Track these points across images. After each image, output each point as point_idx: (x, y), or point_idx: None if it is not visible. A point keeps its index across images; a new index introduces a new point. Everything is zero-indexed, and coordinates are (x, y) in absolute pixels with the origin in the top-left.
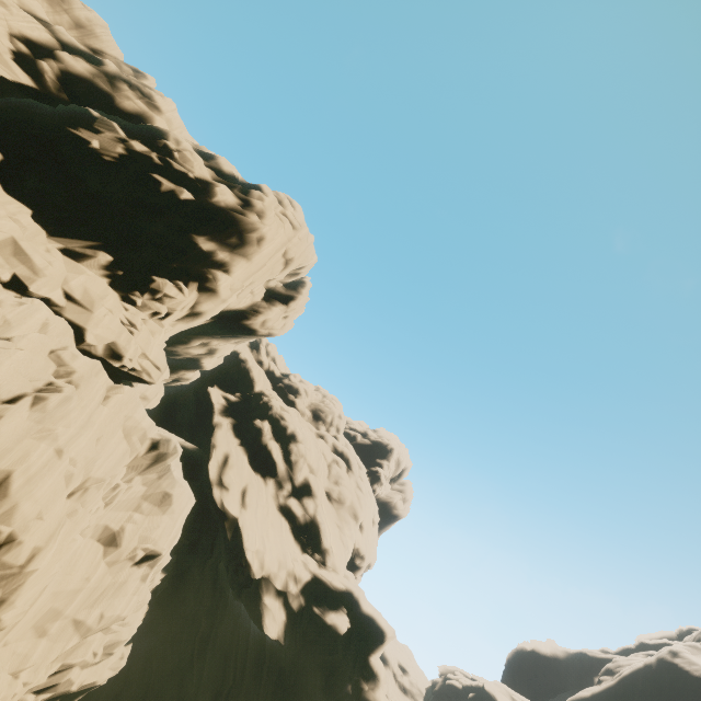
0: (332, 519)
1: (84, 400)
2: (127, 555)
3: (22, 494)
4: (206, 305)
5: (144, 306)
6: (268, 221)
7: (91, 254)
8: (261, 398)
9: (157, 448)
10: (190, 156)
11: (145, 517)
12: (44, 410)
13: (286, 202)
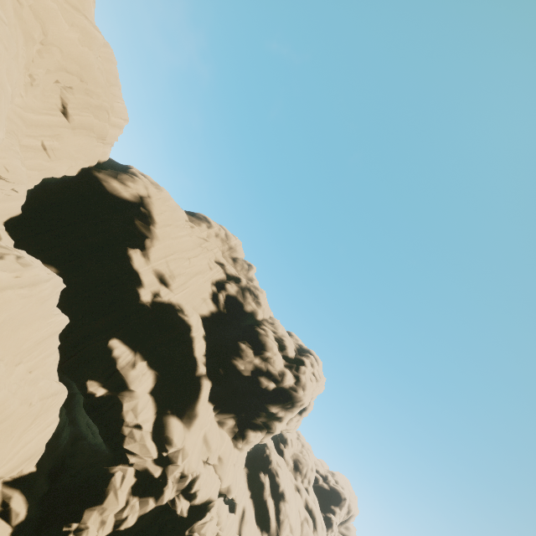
0: None
1: None
2: None
3: None
4: (266, 438)
5: (242, 447)
6: (307, 391)
7: (228, 422)
8: (264, 448)
9: None
10: (277, 358)
11: None
12: None
13: (315, 364)
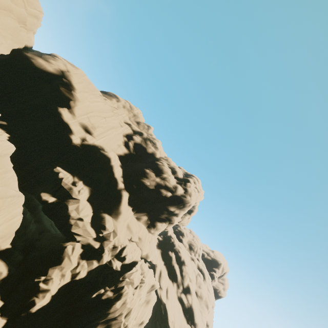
0: (198, 307)
1: (146, 281)
2: (138, 322)
3: (132, 313)
4: (169, 227)
5: (153, 232)
6: (192, 197)
7: (143, 218)
8: (170, 239)
9: (153, 286)
10: (171, 178)
11: (144, 307)
12: (141, 289)
13: (196, 182)
